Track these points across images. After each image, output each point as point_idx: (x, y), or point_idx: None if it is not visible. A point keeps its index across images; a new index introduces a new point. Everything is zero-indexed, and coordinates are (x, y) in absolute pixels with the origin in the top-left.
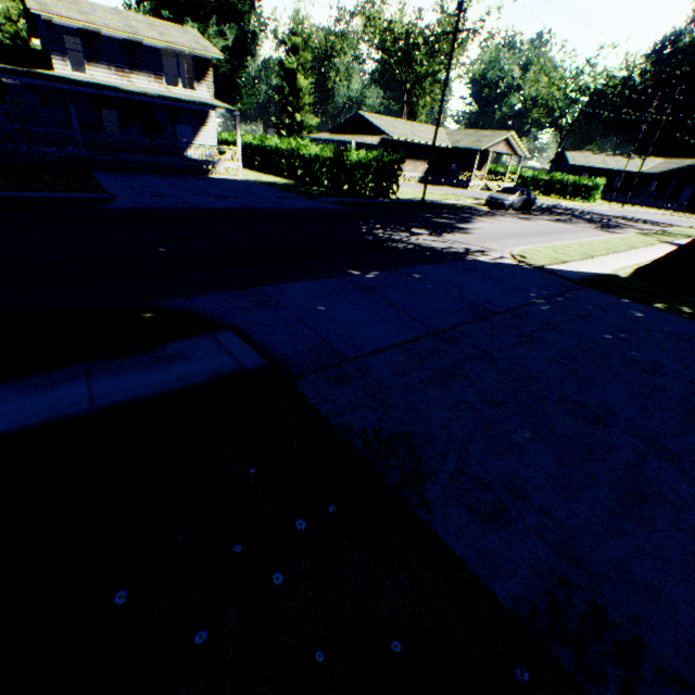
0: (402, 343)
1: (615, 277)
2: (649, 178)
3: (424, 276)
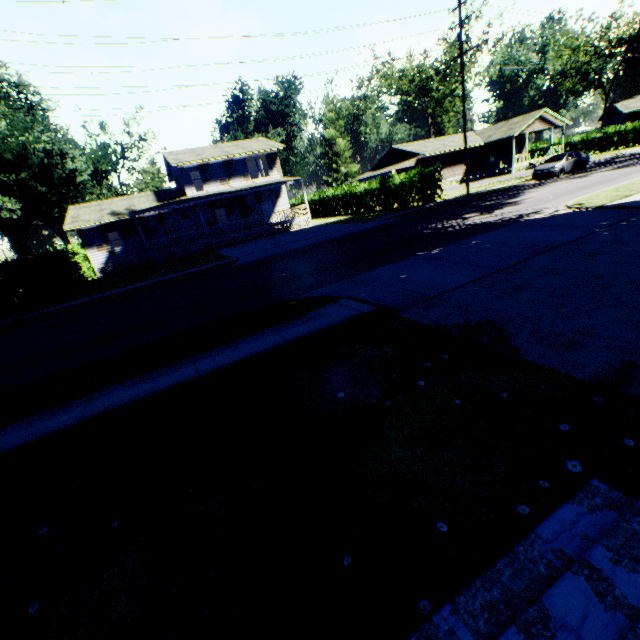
0: (473, 281)
1: None
2: None
3: (481, 241)
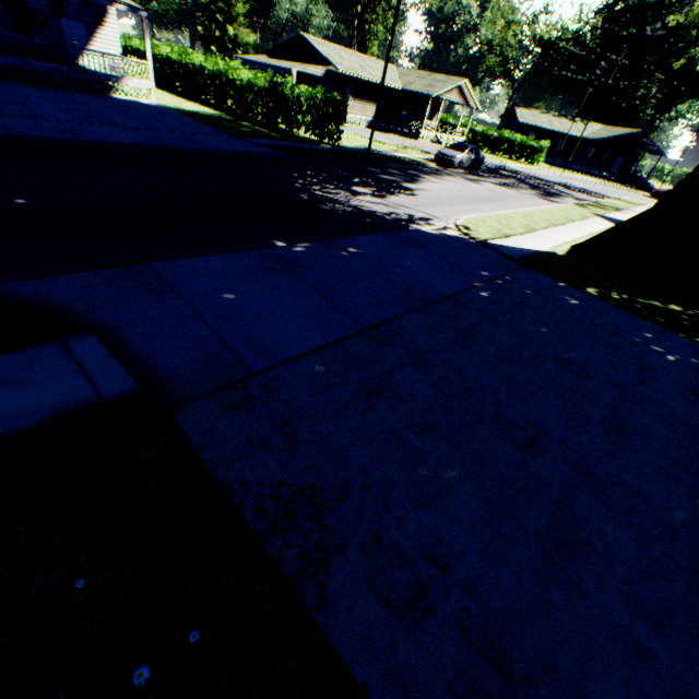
0: (325, 346)
1: (553, 255)
2: (588, 144)
3: (360, 250)
